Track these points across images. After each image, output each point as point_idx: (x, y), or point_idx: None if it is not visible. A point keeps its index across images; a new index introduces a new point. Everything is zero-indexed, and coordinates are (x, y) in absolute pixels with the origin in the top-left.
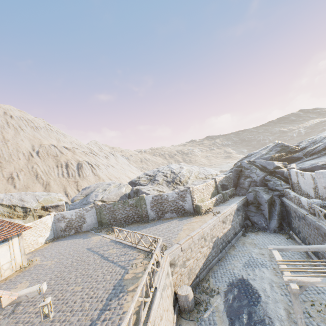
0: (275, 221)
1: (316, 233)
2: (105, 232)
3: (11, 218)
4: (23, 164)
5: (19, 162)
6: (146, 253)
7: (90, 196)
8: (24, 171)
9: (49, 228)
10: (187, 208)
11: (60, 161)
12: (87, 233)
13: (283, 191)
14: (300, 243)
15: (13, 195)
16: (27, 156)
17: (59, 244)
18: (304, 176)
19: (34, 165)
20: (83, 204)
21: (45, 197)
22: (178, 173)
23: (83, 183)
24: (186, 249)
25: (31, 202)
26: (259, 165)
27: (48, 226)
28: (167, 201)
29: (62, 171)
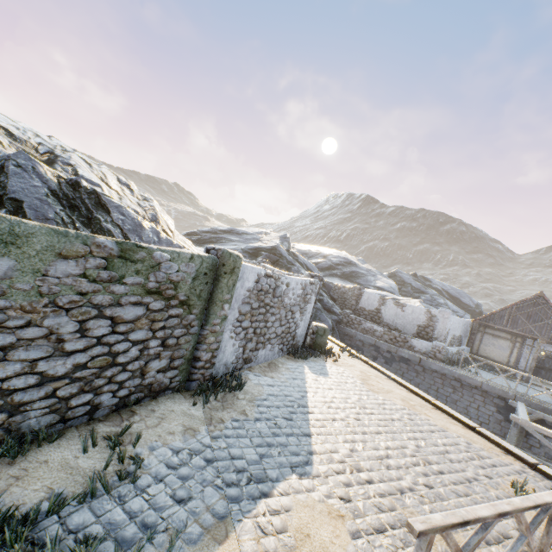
0: None
1: (437, 382)
2: None
3: None
4: None
5: None
6: None
7: None
8: None
9: None
10: (299, 334)
11: None
12: None
13: (348, 318)
14: None
15: None
16: None
17: None
18: (405, 308)
19: None
20: None
21: None
22: (149, 200)
23: None
24: None
25: None
26: (304, 264)
27: None
28: (281, 306)
29: None
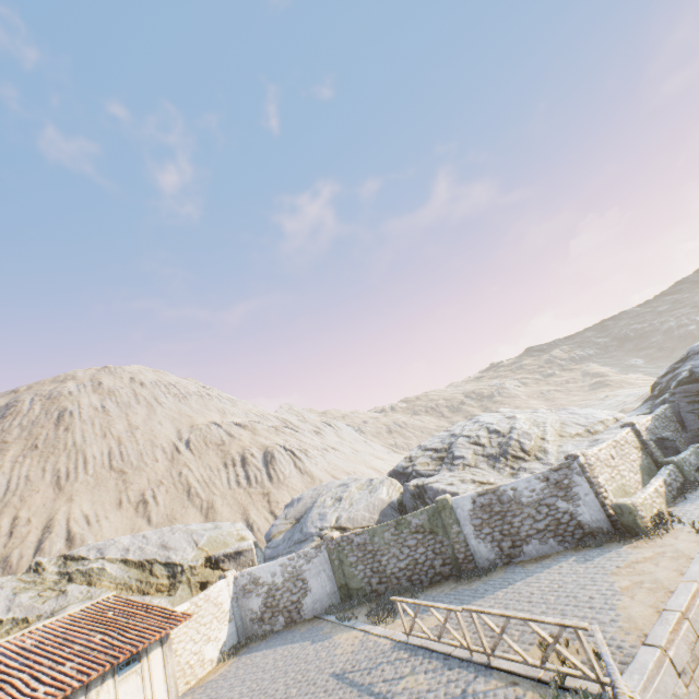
0: None
1: None
2: (365, 617)
3: (144, 594)
4: (163, 469)
5: (156, 467)
6: (544, 691)
7: (308, 520)
8: (166, 484)
9: (225, 617)
10: (587, 520)
11: (230, 454)
12: (317, 622)
13: None
14: None
15: (147, 537)
16: (169, 453)
17: (254, 663)
18: None
19: (182, 470)
20: (294, 541)
21: (211, 535)
22: (509, 432)
23: (280, 494)
24: (687, 668)
25: (183, 551)
26: None
27: (223, 611)
28: (520, 507)
29: (235, 475)
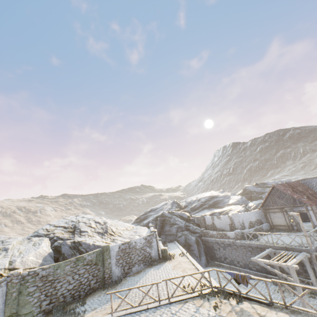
0: (204, 256)
1: (244, 251)
2: None
3: None
4: None
5: None
6: (198, 298)
7: None
8: None
9: None
10: (153, 255)
11: None
12: None
13: (203, 232)
14: (230, 266)
15: None
16: None
17: None
18: (221, 218)
19: None
20: None
21: None
22: (105, 223)
23: None
24: None
25: None
26: (177, 214)
27: None
28: (135, 250)
29: None
